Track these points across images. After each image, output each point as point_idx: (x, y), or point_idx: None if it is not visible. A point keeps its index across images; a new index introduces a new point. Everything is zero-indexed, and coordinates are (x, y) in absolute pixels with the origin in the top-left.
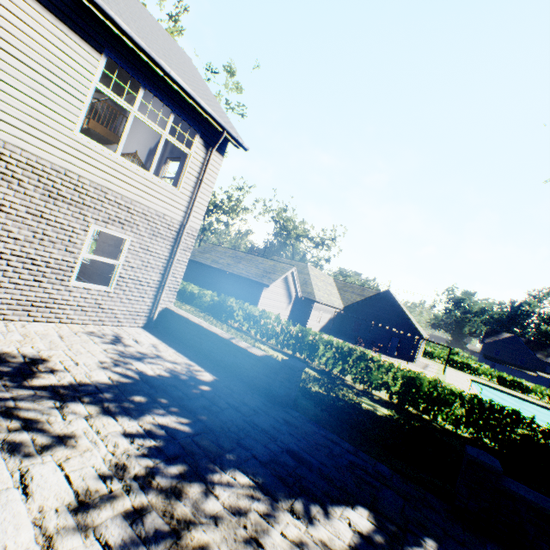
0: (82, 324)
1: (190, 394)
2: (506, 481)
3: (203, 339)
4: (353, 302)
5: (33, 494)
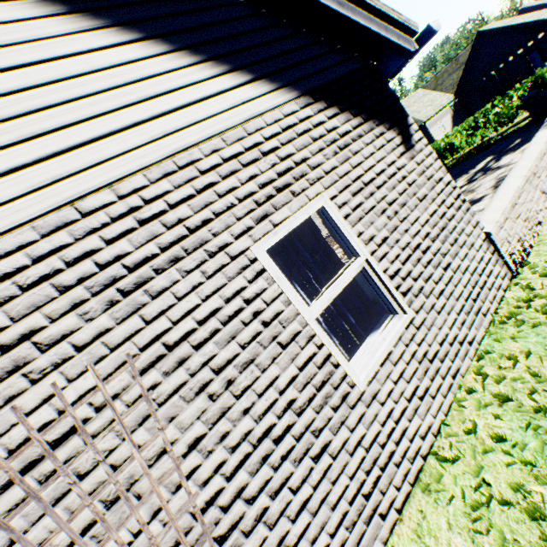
0: None
1: None
2: (541, 93)
3: None
4: (458, 82)
5: None
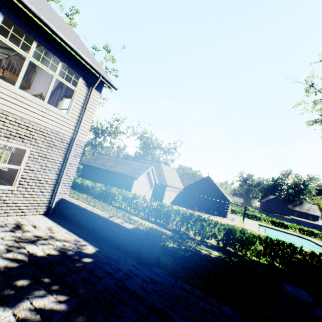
0: None
1: (73, 269)
2: (317, 311)
3: (89, 219)
4: (189, 185)
5: None
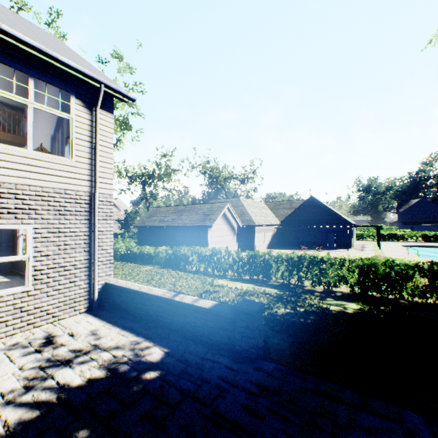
0: (7, 336)
1: (127, 399)
2: None
3: (147, 305)
4: (286, 216)
5: None
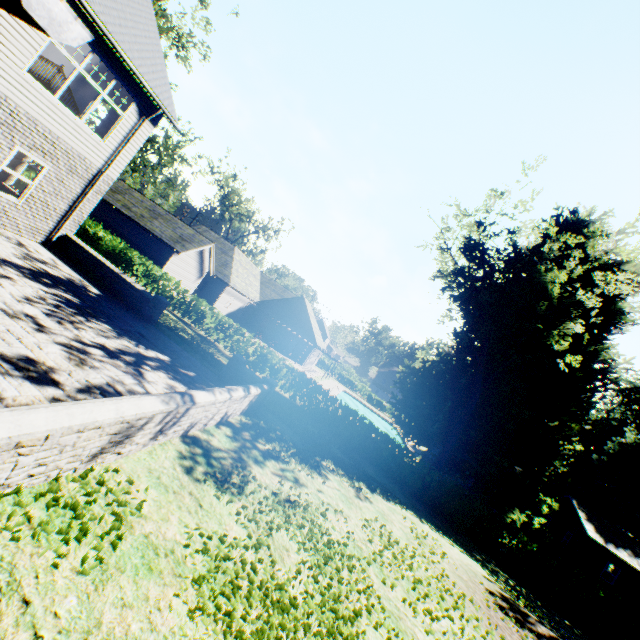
0: None
1: (82, 293)
2: (244, 367)
3: (97, 268)
4: (270, 300)
5: (5, 288)
